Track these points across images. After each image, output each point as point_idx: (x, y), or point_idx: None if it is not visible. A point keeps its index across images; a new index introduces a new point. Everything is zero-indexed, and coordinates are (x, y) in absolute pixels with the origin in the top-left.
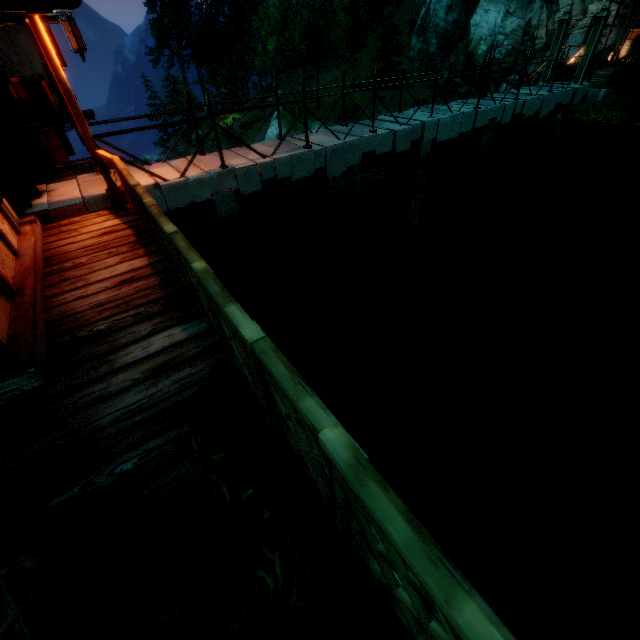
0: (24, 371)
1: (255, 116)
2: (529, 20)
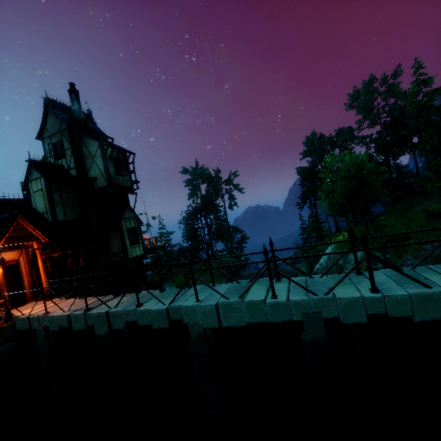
0: None
1: None
2: None
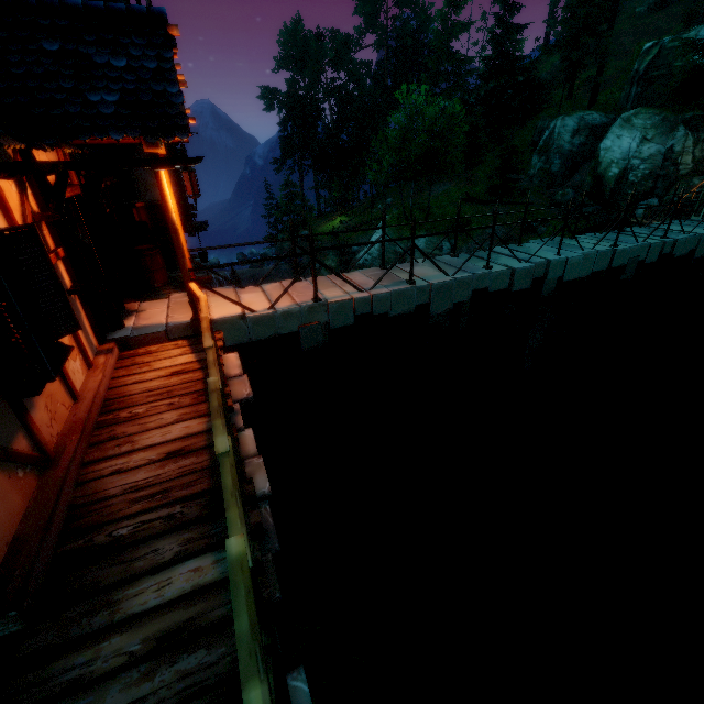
0: (2, 615)
1: (362, 220)
2: (671, 146)
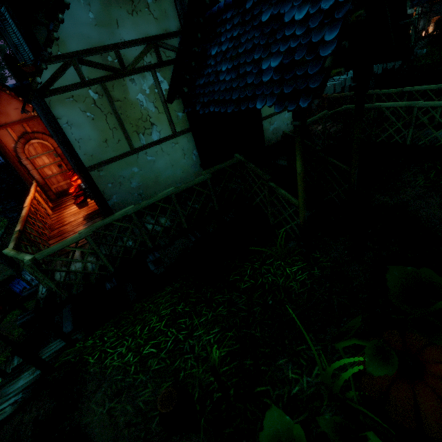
0: None
1: None
2: None
